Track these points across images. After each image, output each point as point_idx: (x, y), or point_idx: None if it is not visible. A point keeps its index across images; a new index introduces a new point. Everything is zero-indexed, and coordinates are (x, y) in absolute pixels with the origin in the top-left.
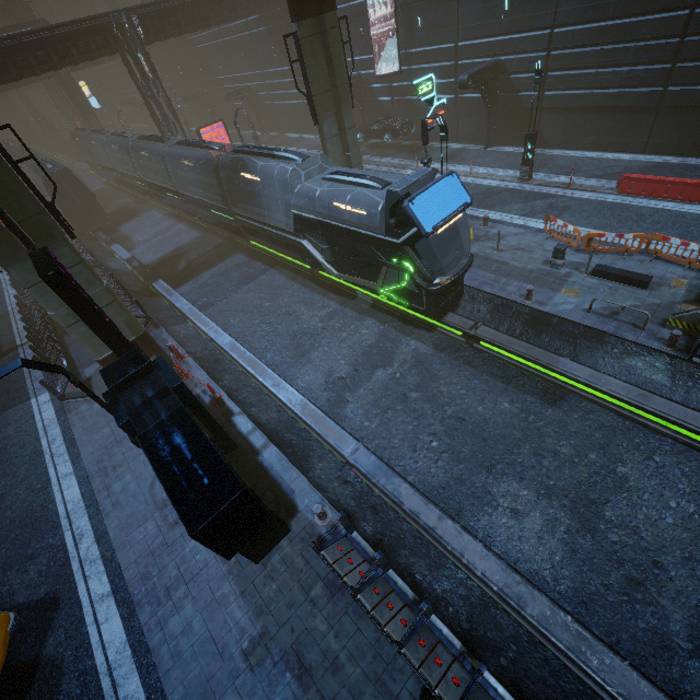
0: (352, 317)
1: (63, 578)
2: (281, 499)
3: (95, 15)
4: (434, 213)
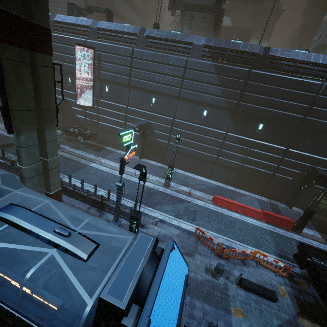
0: None
1: None
2: None
3: None
4: (169, 323)
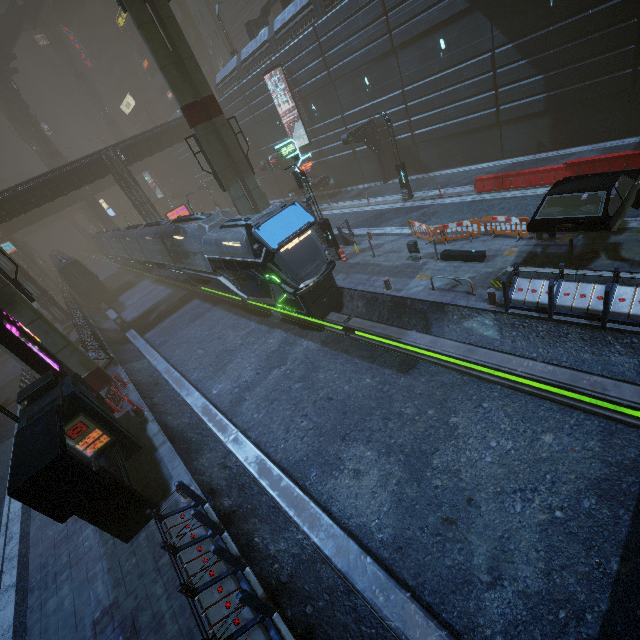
0: (265, 331)
1: None
2: (161, 485)
3: (89, 155)
4: (280, 234)
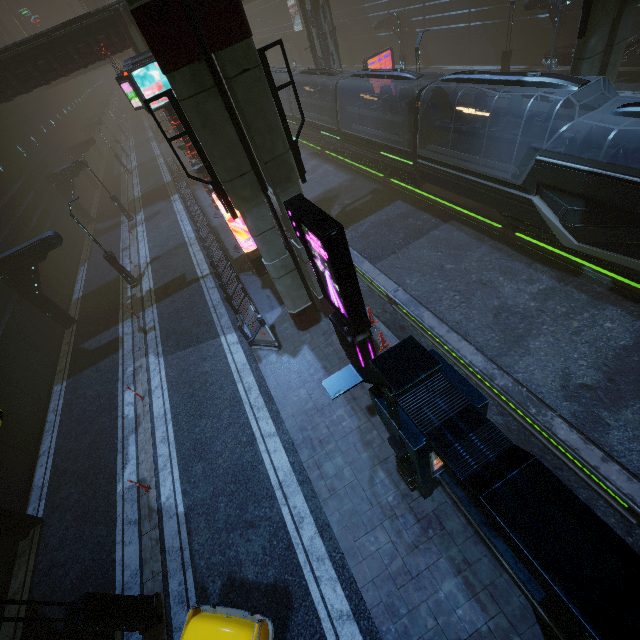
0: (582, 301)
1: (291, 567)
2: None
3: None
4: None
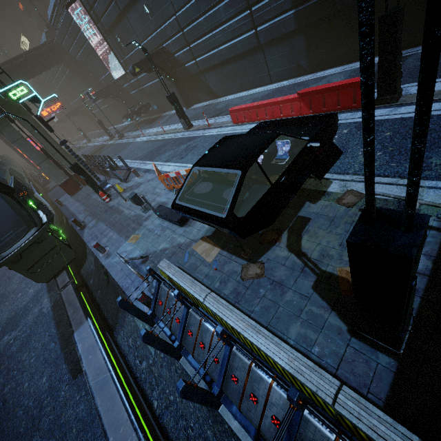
0: None
1: None
2: None
3: None
4: None
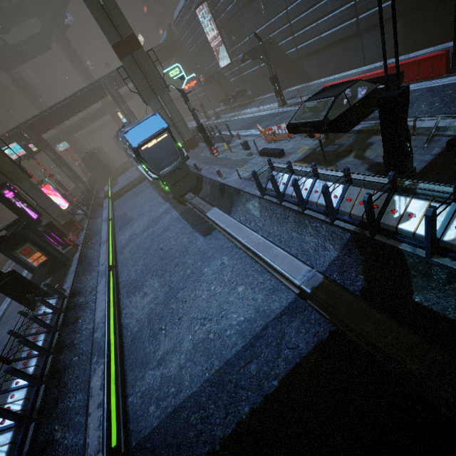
0: (161, 203)
1: None
2: (60, 286)
3: (92, 83)
4: (141, 137)
